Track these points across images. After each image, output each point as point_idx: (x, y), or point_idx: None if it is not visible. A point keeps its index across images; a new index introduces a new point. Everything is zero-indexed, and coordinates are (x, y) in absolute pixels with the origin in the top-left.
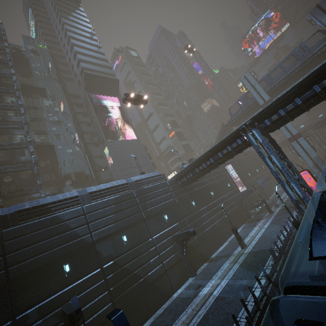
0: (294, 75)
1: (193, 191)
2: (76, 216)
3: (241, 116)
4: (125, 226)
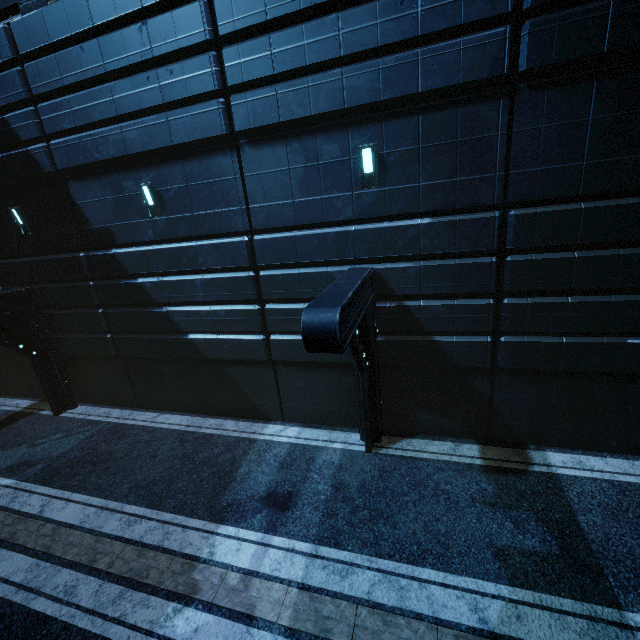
0: None
1: None
2: (1, 66)
3: None
4: (145, 151)
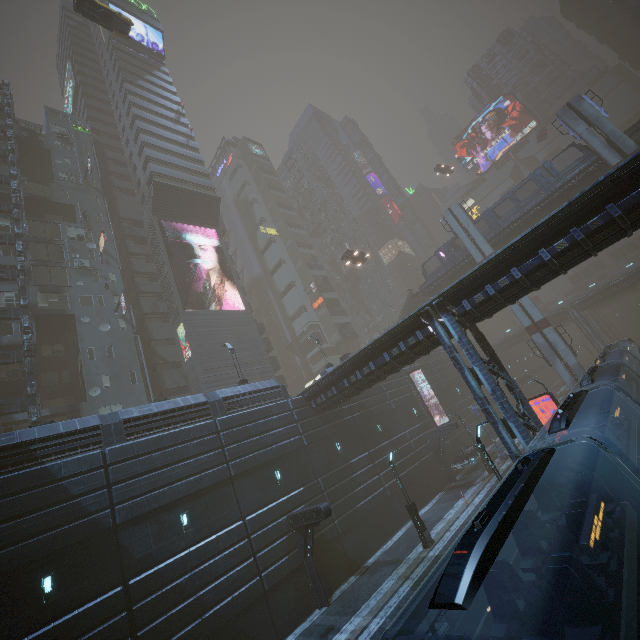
0: (535, 215)
1: (342, 421)
2: (87, 470)
3: (443, 280)
4: (188, 494)
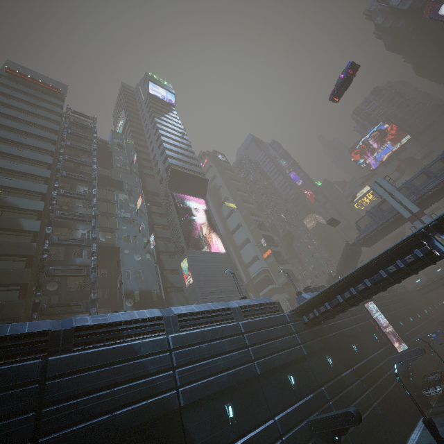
0: None
1: (326, 337)
2: (158, 352)
3: (375, 233)
4: (229, 386)
